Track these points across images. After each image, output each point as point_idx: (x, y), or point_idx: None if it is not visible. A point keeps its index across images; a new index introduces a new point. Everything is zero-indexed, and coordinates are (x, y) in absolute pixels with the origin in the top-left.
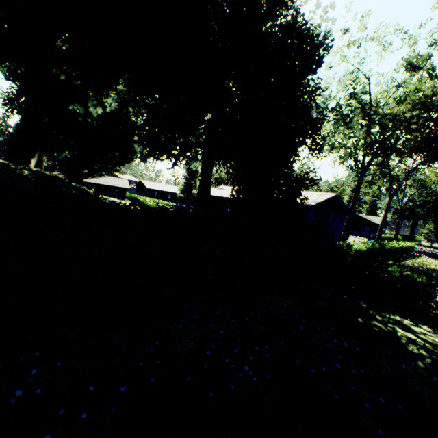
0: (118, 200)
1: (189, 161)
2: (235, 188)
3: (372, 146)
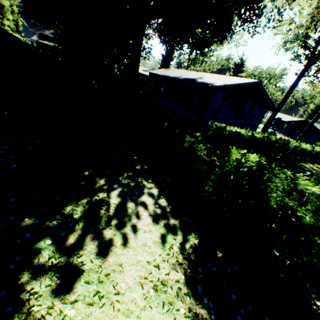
0: None
1: None
2: (178, 70)
3: None
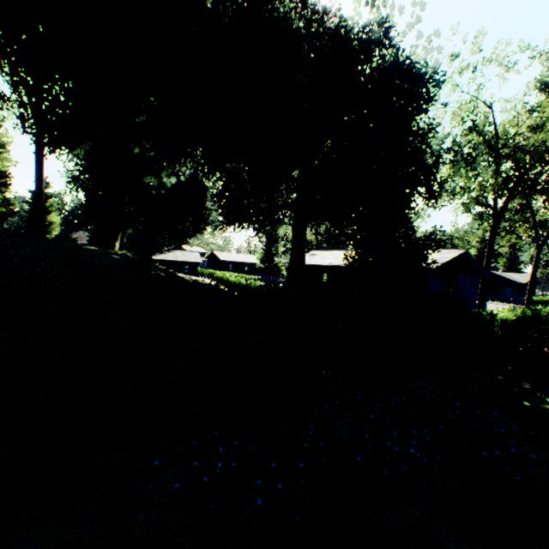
0: (200, 279)
1: (275, 226)
2: (330, 253)
3: (505, 186)
